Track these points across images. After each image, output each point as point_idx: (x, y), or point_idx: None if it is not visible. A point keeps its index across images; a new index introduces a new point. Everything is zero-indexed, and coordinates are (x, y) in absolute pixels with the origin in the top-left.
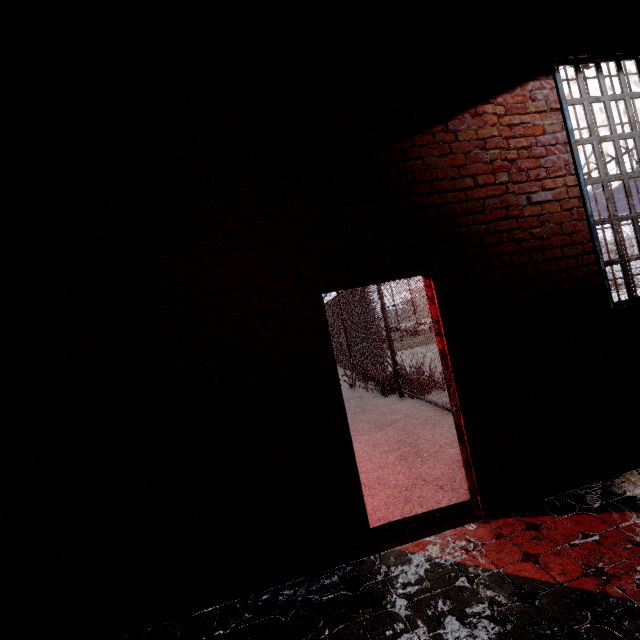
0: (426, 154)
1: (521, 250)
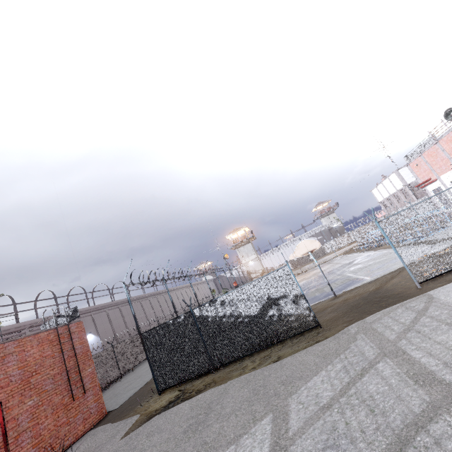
0: None
1: None
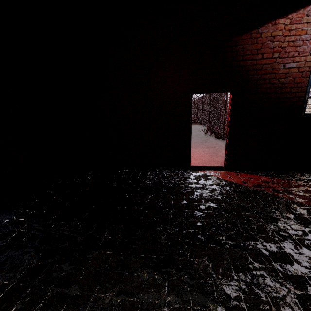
0: (245, 43)
1: (272, 87)
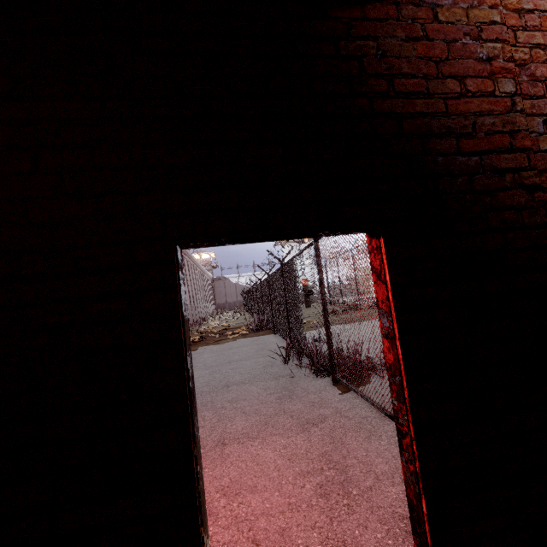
0: (384, 34)
1: (534, 204)
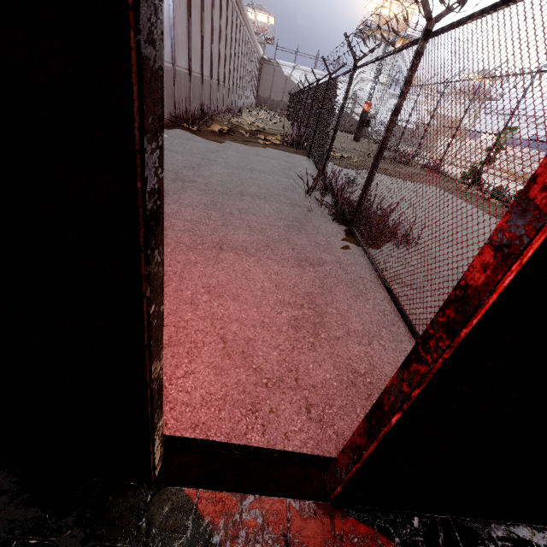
0: None
1: None
